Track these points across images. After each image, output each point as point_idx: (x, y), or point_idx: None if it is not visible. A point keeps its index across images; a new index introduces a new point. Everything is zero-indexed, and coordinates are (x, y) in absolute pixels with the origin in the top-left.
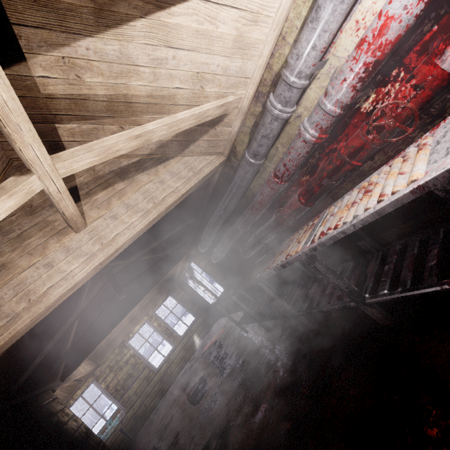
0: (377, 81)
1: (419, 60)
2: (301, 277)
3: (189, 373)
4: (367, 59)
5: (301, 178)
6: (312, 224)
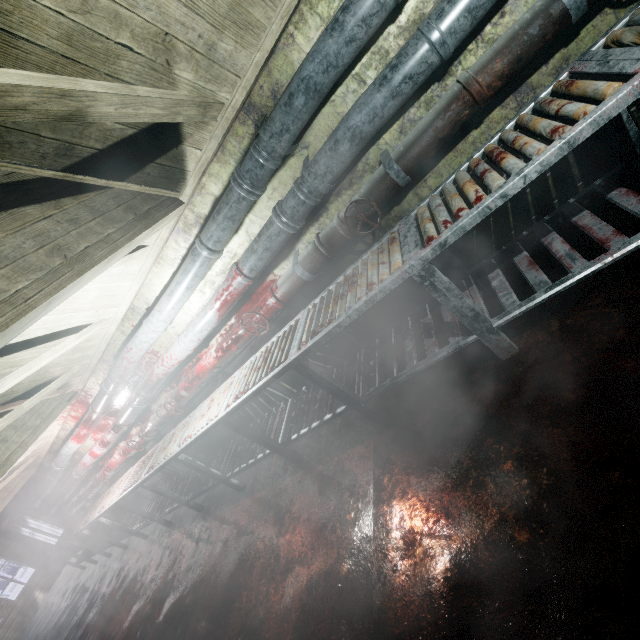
0: (100, 460)
1: (109, 459)
2: (118, 515)
3: (27, 638)
4: (85, 467)
5: (89, 478)
6: (94, 505)
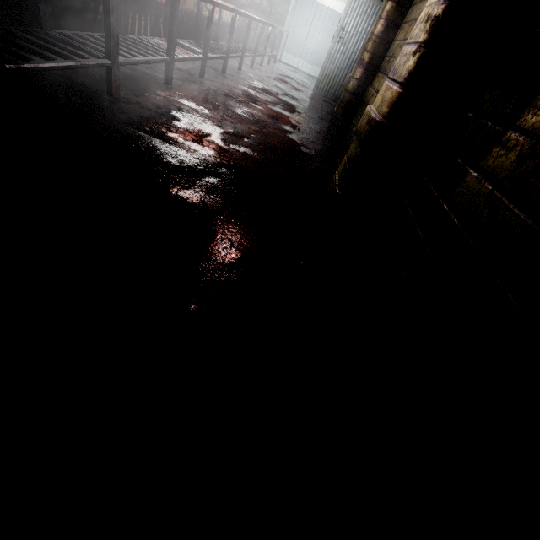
0: None
1: None
2: None
3: None
4: None
5: None
6: None
